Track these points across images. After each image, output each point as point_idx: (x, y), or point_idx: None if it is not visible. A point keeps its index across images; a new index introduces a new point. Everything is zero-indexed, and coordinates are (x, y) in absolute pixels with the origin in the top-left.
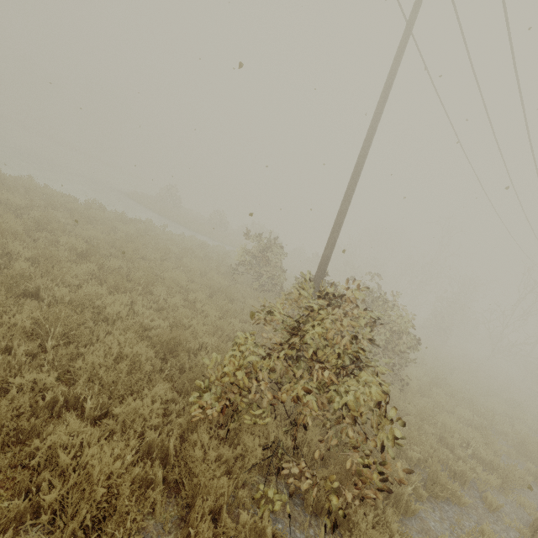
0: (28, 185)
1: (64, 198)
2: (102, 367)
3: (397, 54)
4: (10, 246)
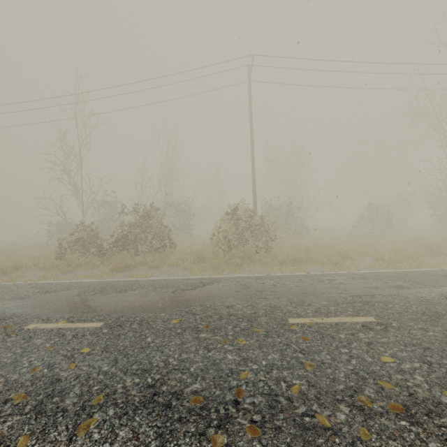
0: None
1: None
2: None
3: None
4: None
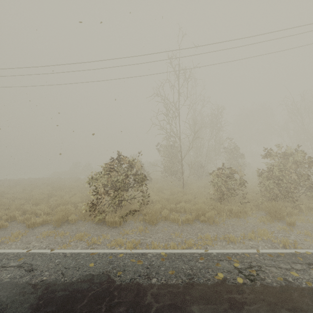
0: None
1: None
2: None
3: None
4: None
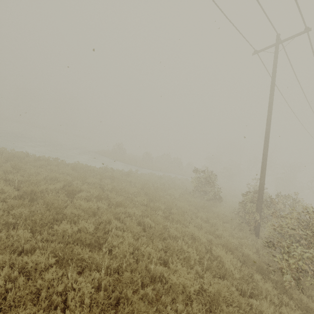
0: (81, 167)
1: (99, 170)
2: (235, 270)
3: (272, 82)
4: (132, 211)
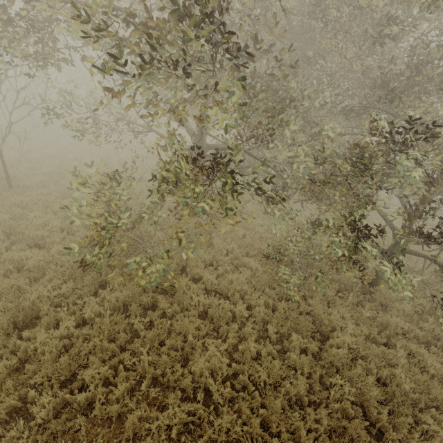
0: None
1: None
2: None
3: None
4: None
